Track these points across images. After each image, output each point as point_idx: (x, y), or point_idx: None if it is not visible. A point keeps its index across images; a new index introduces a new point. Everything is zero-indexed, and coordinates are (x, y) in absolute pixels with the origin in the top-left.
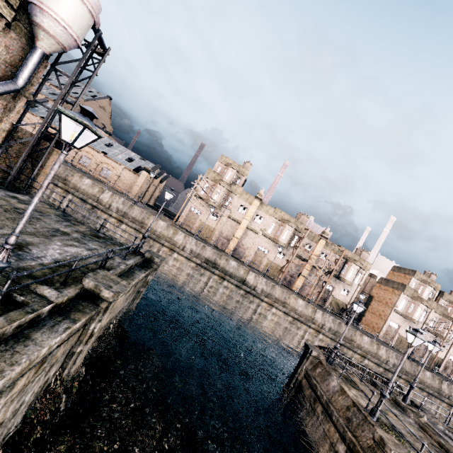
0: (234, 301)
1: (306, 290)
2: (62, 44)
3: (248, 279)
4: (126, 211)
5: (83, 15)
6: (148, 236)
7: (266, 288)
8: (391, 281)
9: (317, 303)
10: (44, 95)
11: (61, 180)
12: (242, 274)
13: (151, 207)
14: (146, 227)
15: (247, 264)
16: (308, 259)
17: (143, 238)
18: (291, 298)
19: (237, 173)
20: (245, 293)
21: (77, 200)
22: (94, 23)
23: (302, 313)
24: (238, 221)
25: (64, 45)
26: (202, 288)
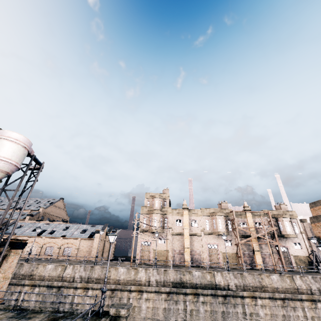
0: (220, 314)
1: (268, 263)
2: (6, 171)
3: (217, 281)
4: (88, 275)
5: (18, 150)
6: (114, 288)
7: (237, 281)
8: (319, 216)
9: (287, 269)
10: (16, 219)
11: (28, 277)
12: (210, 280)
13: (111, 260)
14: (110, 281)
15: (208, 266)
16: (250, 233)
17: (102, 294)
18: (263, 278)
19: (161, 199)
20: (223, 298)
21: (44, 289)
22: (28, 152)
23: (284, 289)
24: (181, 233)
25: (7, 171)
26: (183, 318)
